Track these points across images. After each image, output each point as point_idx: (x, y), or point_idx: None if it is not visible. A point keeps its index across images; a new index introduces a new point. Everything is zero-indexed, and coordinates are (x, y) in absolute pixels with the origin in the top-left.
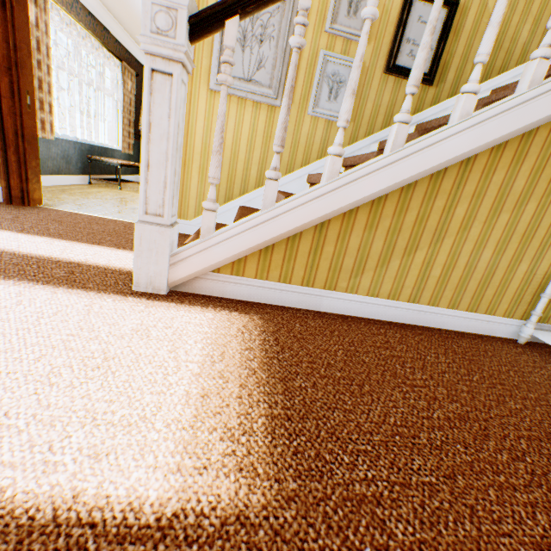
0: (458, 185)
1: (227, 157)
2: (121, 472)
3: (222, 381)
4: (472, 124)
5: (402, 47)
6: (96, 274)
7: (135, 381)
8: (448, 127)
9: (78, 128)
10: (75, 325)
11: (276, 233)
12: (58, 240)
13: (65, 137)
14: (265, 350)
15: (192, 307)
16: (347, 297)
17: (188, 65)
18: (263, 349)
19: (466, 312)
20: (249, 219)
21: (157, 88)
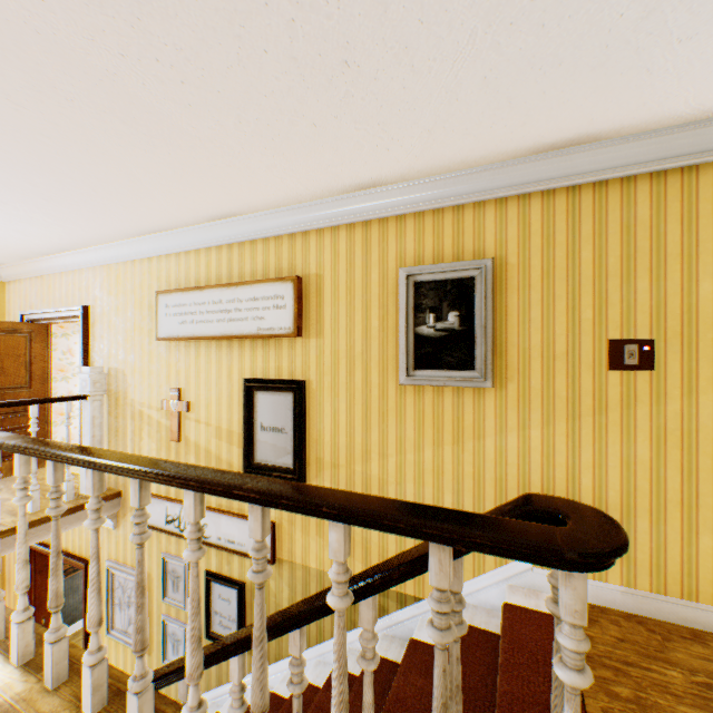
0: None
1: None
2: None
3: None
4: None
5: (214, 616)
6: None
7: None
8: None
9: None
10: None
11: None
12: None
13: None
14: None
15: None
16: None
17: None
18: None
19: None
20: None
21: None
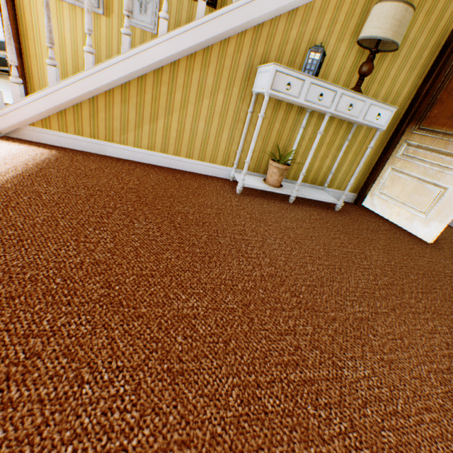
0: (173, 79)
1: (70, 53)
2: None
3: (4, 164)
4: (167, 39)
5: None
6: None
7: None
8: (152, 40)
9: None
10: None
11: (62, 101)
12: None
13: None
14: (44, 161)
15: (13, 143)
16: (122, 147)
17: None
18: (43, 160)
19: (198, 161)
20: (42, 91)
21: None
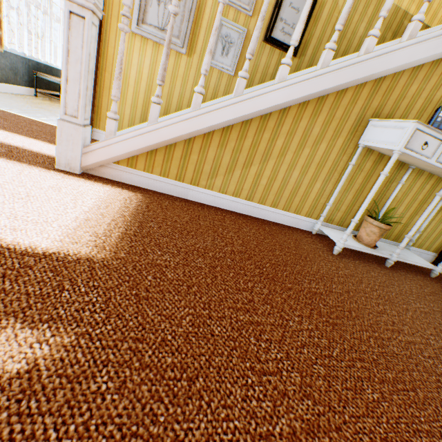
0: (278, 125)
1: (143, 87)
2: (28, 237)
3: (101, 217)
4: (285, 85)
5: (277, 24)
6: (30, 155)
7: (45, 208)
8: (270, 85)
9: (26, 45)
10: (10, 178)
11: (157, 141)
12: (2, 131)
13: (14, 51)
14: (137, 209)
15: (96, 183)
16: (206, 192)
17: (97, 13)
18: (135, 209)
19: (282, 210)
20: (139, 129)
21: (74, 25)
